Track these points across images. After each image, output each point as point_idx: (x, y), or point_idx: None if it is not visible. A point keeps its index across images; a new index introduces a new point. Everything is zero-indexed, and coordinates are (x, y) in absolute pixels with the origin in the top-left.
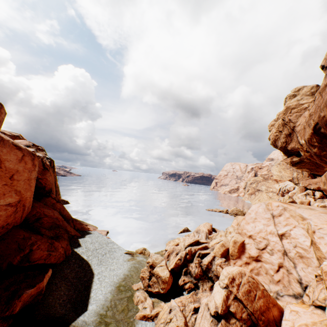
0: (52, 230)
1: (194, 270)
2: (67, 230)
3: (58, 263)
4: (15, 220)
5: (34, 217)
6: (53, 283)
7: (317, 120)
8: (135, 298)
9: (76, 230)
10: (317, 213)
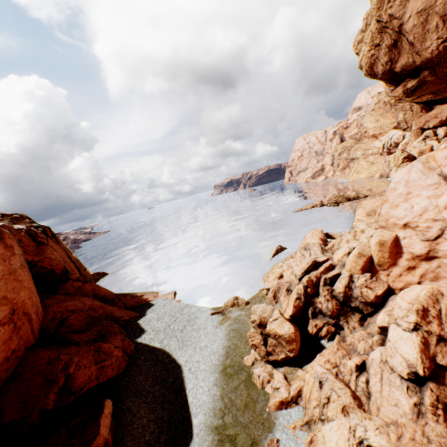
0: (90, 329)
1: (327, 306)
2: (115, 317)
3: (121, 374)
4: (24, 341)
5: (54, 323)
6: (124, 410)
7: None
8: (256, 380)
9: (130, 310)
10: None
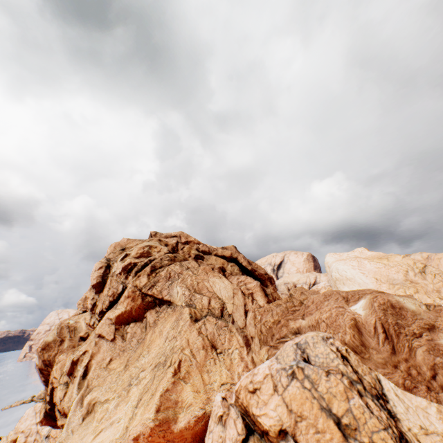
0: None
1: None
2: None
3: None
4: None
5: None
6: None
7: None
8: None
9: None
10: None
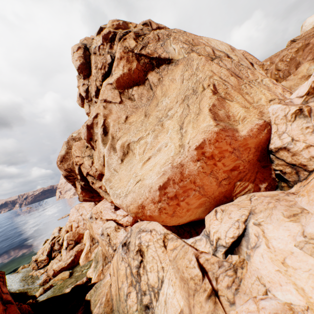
0: None
1: (57, 247)
2: None
3: None
4: None
5: None
6: None
7: None
8: (35, 274)
9: None
10: (87, 203)
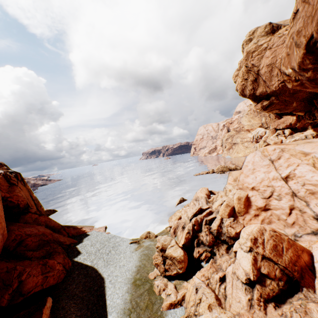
0: (41, 249)
1: (206, 238)
2: (60, 242)
3: (59, 283)
4: None
5: (14, 243)
6: (59, 308)
7: (315, 30)
8: (156, 288)
9: (71, 237)
10: None
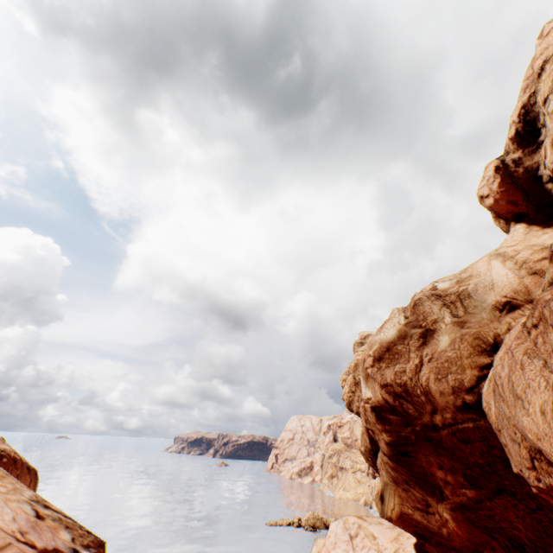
0: None
1: None
2: None
3: None
4: None
5: None
6: None
7: (364, 446)
8: None
9: None
10: (383, 528)
